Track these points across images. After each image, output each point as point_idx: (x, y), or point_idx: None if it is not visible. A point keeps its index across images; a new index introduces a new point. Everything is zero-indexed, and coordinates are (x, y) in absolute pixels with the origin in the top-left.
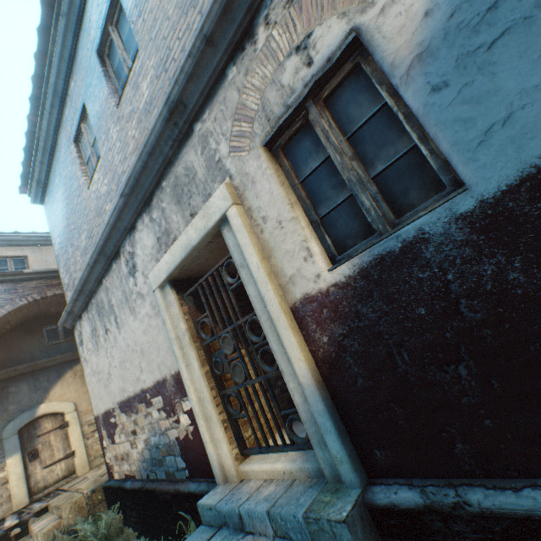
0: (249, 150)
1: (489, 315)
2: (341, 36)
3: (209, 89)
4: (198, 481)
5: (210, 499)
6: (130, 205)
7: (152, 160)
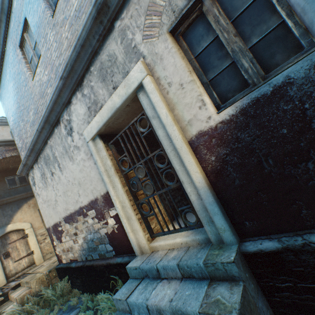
0: (158, 36)
1: None
2: None
3: None
4: (122, 256)
5: (134, 263)
6: (67, 86)
7: (83, 51)
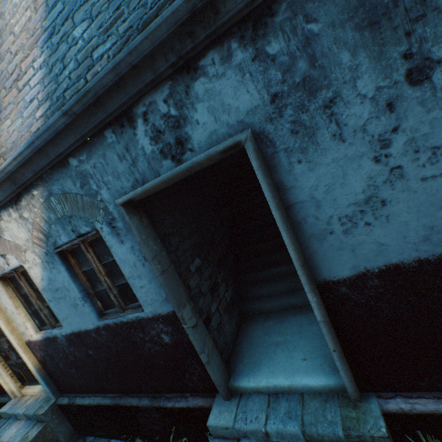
0: None
1: (75, 359)
2: (18, 264)
3: None
4: (5, 396)
5: (5, 408)
6: None
7: None
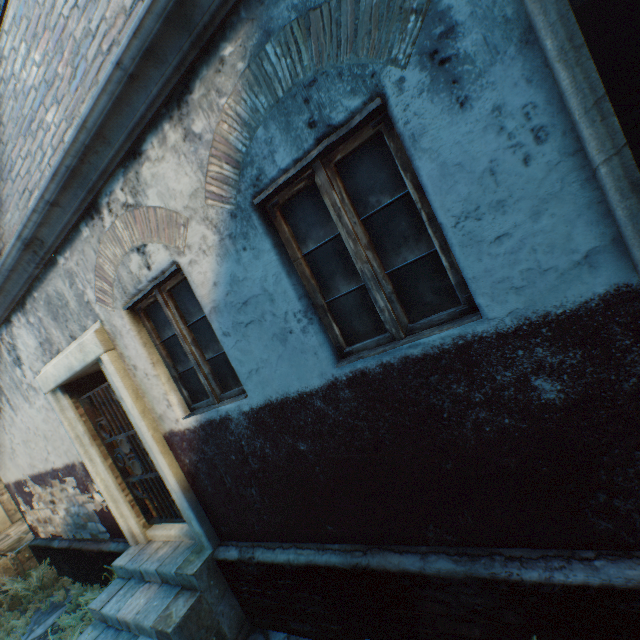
0: (114, 308)
1: (261, 467)
2: (168, 262)
3: (66, 234)
4: (118, 541)
5: (122, 560)
6: None
7: (16, 273)
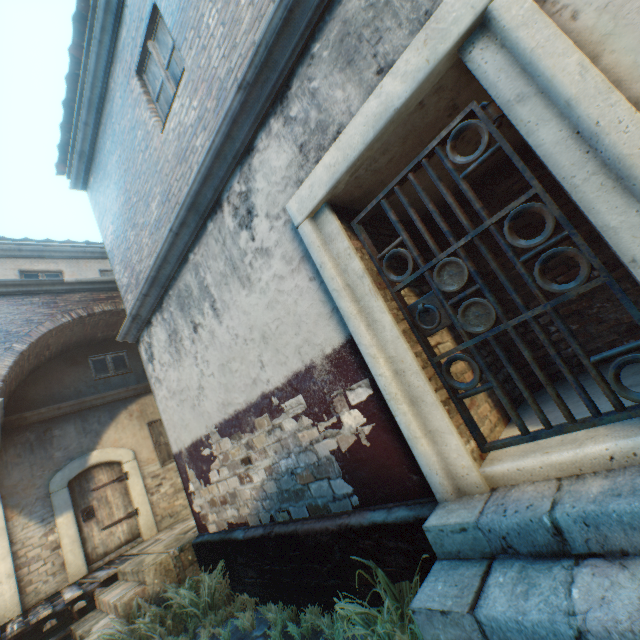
0: None
1: None
2: None
3: None
4: (382, 508)
5: (449, 518)
6: (249, 108)
7: (300, 4)
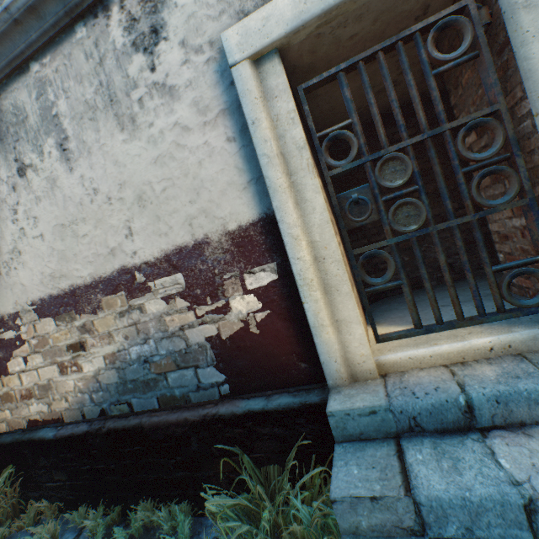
0: None
1: None
2: None
3: None
4: (259, 396)
5: (354, 402)
6: None
7: None
